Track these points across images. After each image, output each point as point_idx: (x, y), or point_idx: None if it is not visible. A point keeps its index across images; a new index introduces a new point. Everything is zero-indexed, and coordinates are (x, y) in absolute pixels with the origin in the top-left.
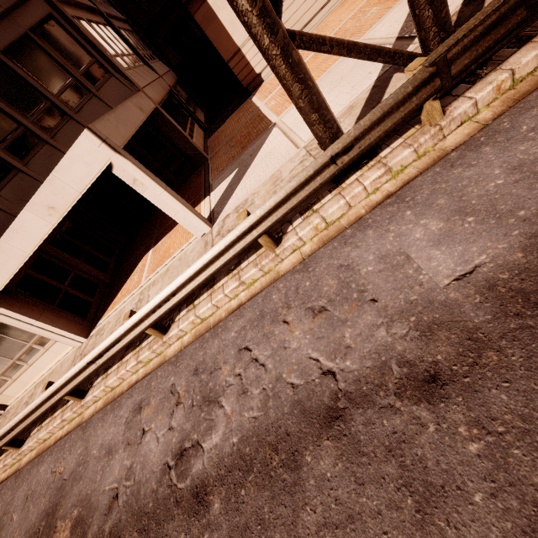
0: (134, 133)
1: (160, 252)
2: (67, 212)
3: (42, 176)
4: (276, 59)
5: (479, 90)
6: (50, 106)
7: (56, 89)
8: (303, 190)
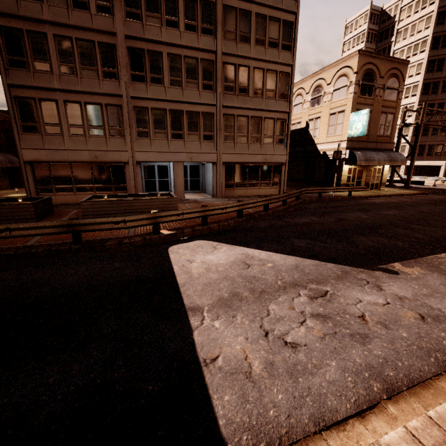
0: None
1: None
2: (424, 165)
3: (433, 159)
4: None
5: None
6: None
7: None
8: None
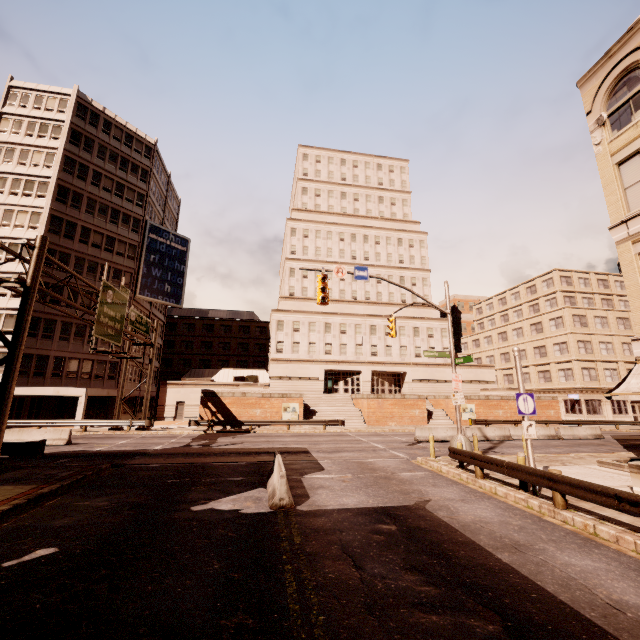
0: (96, 395)
1: (58, 427)
2: (49, 395)
3: (64, 384)
4: (118, 404)
5: (137, 431)
6: (90, 374)
7: (97, 373)
8: (100, 423)
